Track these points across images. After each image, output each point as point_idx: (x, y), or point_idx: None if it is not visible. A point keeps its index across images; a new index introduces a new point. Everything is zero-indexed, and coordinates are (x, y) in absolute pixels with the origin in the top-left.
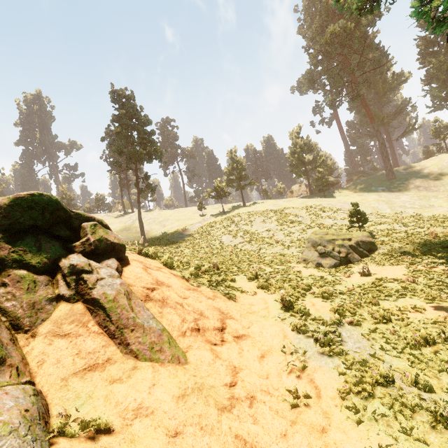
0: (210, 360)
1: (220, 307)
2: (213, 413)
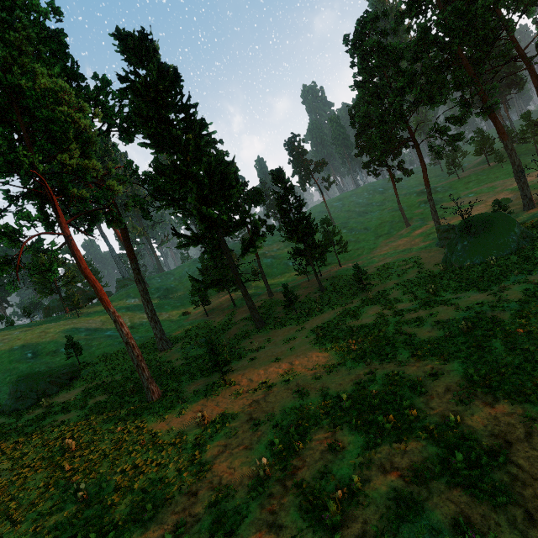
0: None
1: None
2: None
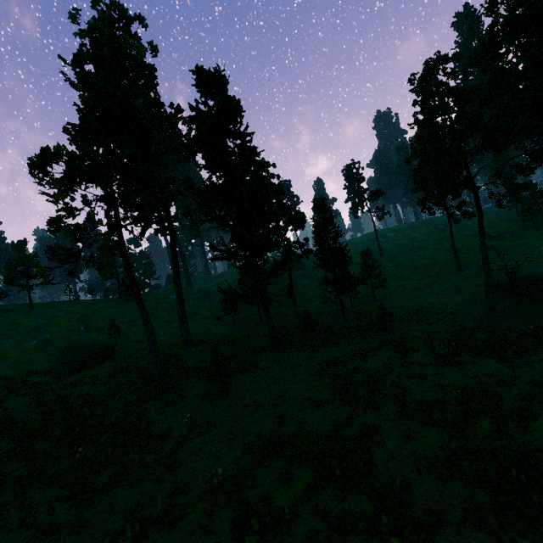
0: None
1: None
2: None
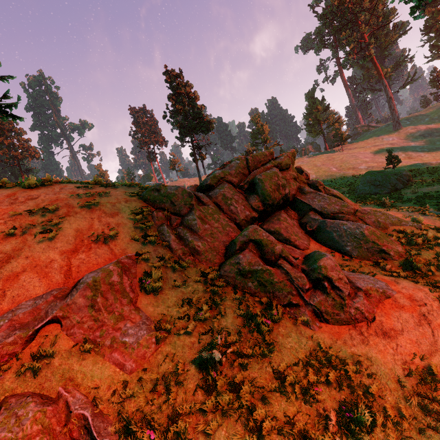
0: None
1: None
2: None
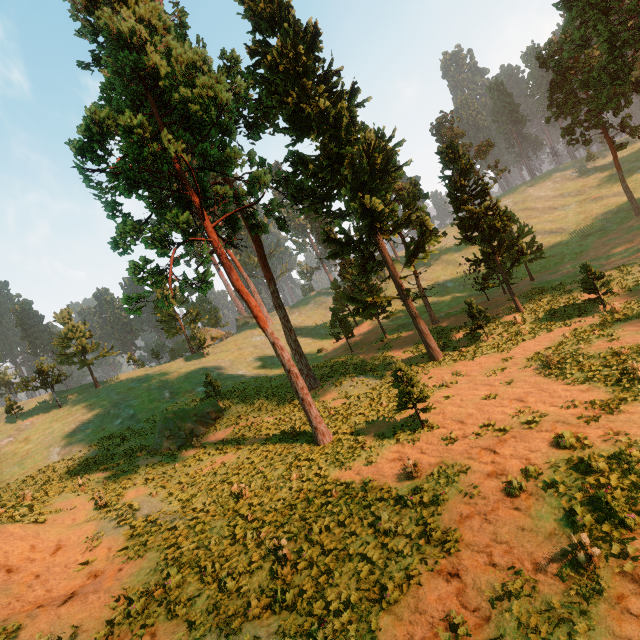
0: (5, 577)
1: (23, 536)
2: (3, 600)
